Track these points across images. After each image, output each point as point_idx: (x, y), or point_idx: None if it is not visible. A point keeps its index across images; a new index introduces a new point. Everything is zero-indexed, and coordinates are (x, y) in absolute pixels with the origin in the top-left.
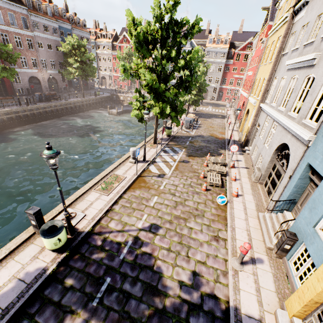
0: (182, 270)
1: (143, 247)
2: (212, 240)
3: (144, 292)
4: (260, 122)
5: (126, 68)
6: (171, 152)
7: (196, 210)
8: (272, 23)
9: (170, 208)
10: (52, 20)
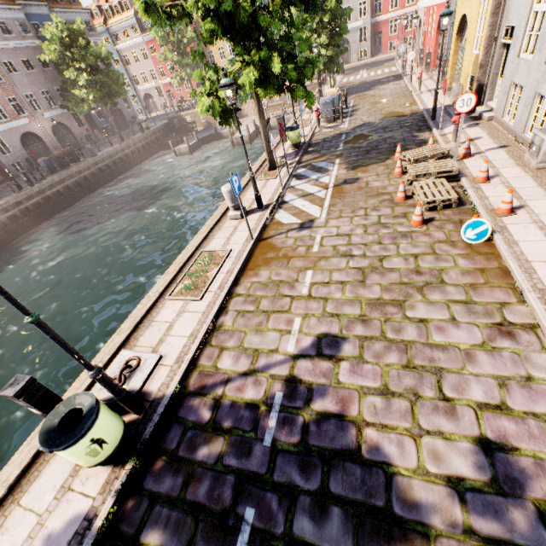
0: (444, 442)
1: (314, 400)
2: (495, 339)
3: (357, 537)
4: (511, 21)
5: (150, 2)
6: (313, 173)
7: (418, 275)
8: None
9: (351, 288)
10: (8, 7)
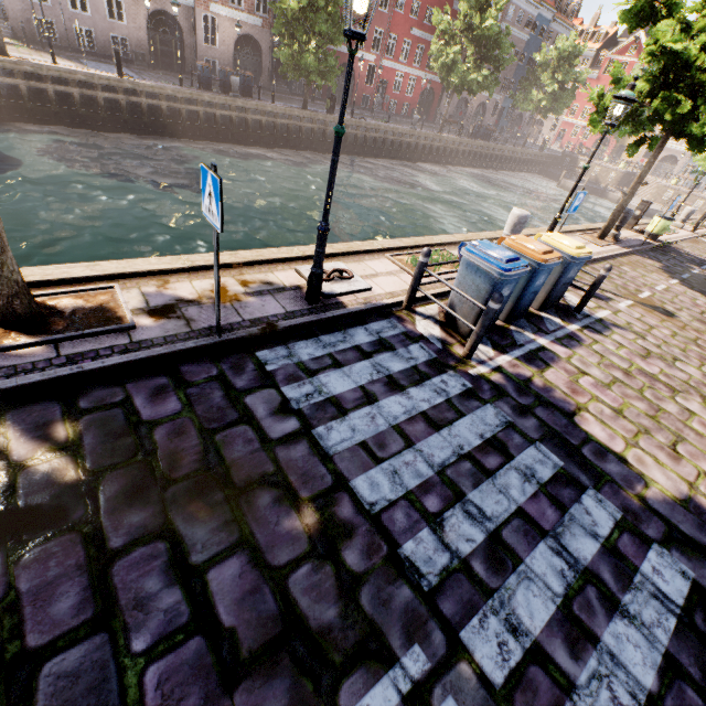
0: None
1: None
2: None
3: None
4: None
5: None
6: None
7: None
8: None
9: None
10: (534, 4)
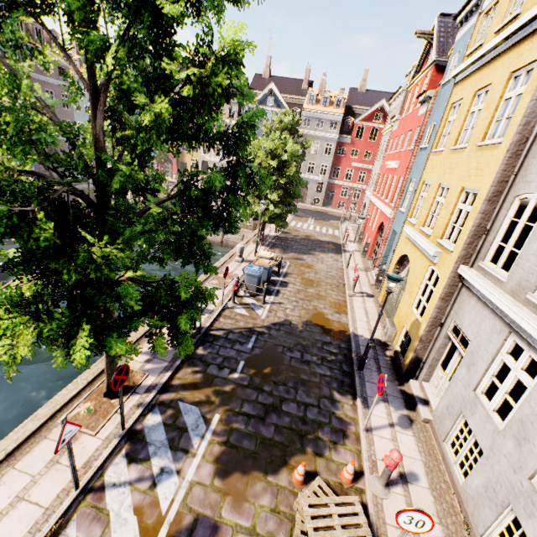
0: None
1: None
2: None
3: None
4: (466, 329)
5: None
6: (163, 444)
7: None
8: (444, 62)
9: None
10: None
